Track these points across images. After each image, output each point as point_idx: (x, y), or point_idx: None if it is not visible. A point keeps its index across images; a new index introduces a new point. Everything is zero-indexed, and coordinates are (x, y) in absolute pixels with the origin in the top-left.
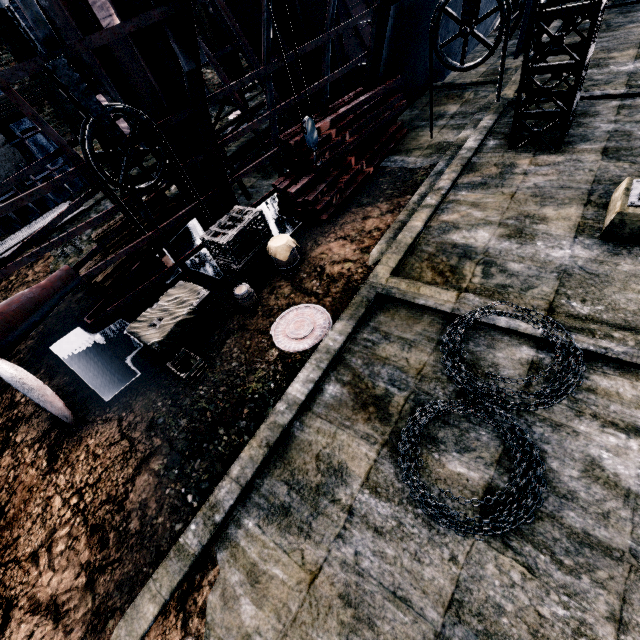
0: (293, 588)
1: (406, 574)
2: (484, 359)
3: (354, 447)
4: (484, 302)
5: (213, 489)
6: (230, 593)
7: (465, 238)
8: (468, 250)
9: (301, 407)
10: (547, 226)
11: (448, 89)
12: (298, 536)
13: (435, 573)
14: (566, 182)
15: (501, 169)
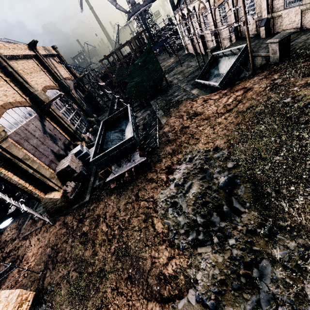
0: None
1: None
2: None
3: None
4: None
5: None
6: None
7: None
8: None
9: None
10: None
11: None
12: None
13: None
14: None
15: None
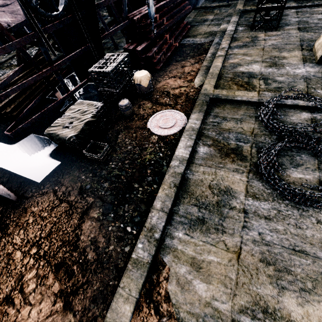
0: (227, 265)
1: (296, 237)
2: (285, 121)
3: (231, 177)
4: (274, 94)
5: (144, 220)
6: (183, 280)
7: (247, 69)
8: (251, 74)
9: (187, 162)
10: (287, 60)
11: (204, 9)
12: (217, 233)
13: (312, 232)
14: (287, 42)
15: (251, 39)
